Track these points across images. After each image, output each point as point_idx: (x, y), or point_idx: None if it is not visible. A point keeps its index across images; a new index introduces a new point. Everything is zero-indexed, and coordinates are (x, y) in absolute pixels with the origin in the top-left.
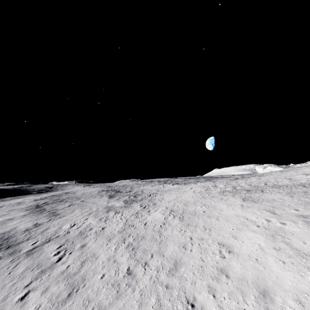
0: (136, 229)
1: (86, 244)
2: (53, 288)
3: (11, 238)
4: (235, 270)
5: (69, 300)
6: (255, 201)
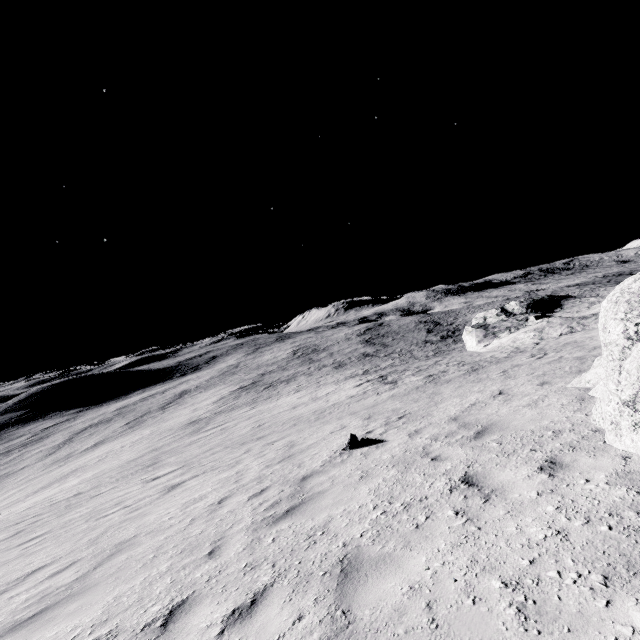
0: None
1: None
2: None
3: None
4: None
5: None
6: None
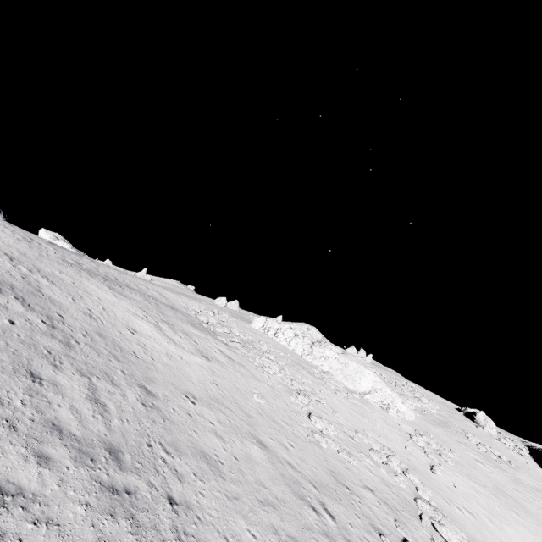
0: None
1: None
2: None
3: None
4: (147, 342)
5: None
6: (123, 295)
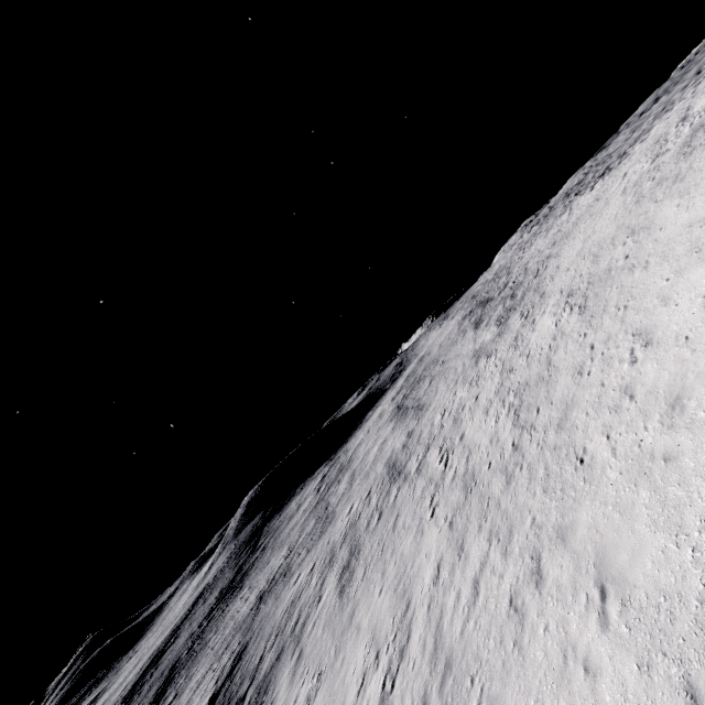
0: (516, 374)
1: (464, 434)
2: (451, 497)
3: (396, 463)
4: (646, 379)
5: (467, 503)
6: None
